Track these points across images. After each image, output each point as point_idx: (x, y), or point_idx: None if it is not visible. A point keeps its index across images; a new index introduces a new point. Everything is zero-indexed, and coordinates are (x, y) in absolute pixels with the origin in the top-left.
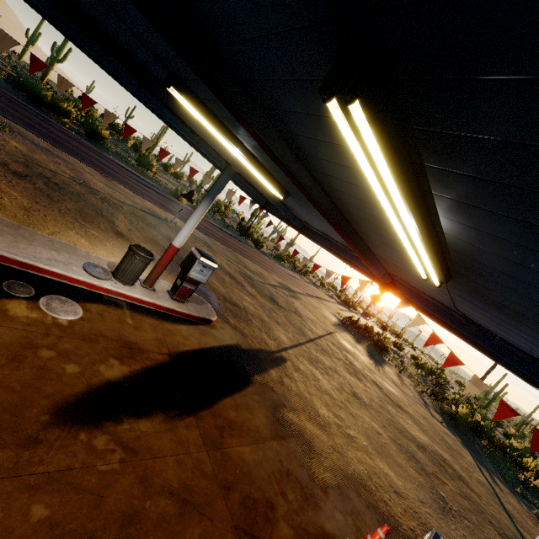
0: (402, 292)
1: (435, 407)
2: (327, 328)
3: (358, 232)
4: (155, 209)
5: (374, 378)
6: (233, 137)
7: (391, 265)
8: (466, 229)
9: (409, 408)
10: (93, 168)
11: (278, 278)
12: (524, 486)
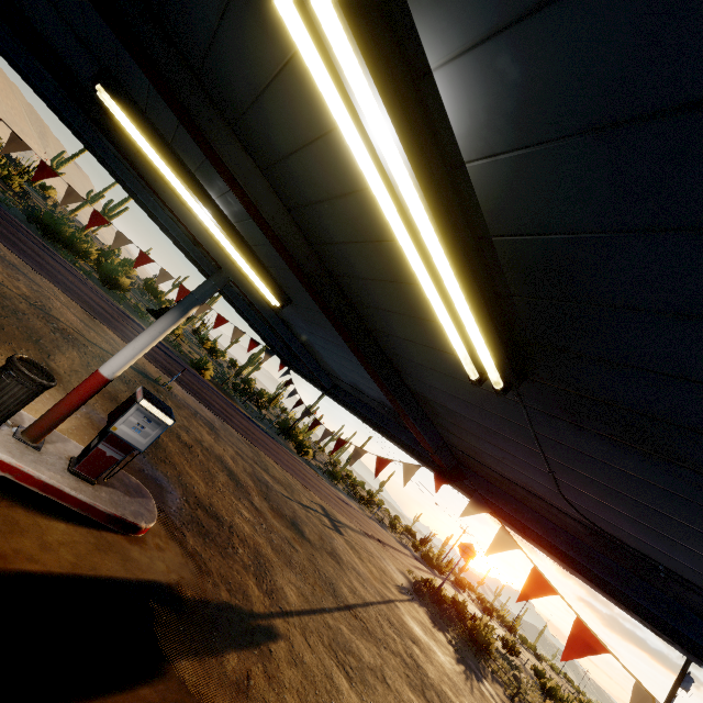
0: (472, 484)
1: None
2: (384, 592)
3: (376, 336)
4: (148, 366)
5: None
6: (198, 186)
7: (442, 416)
8: (495, 65)
9: None
10: (76, 302)
11: (319, 498)
12: None
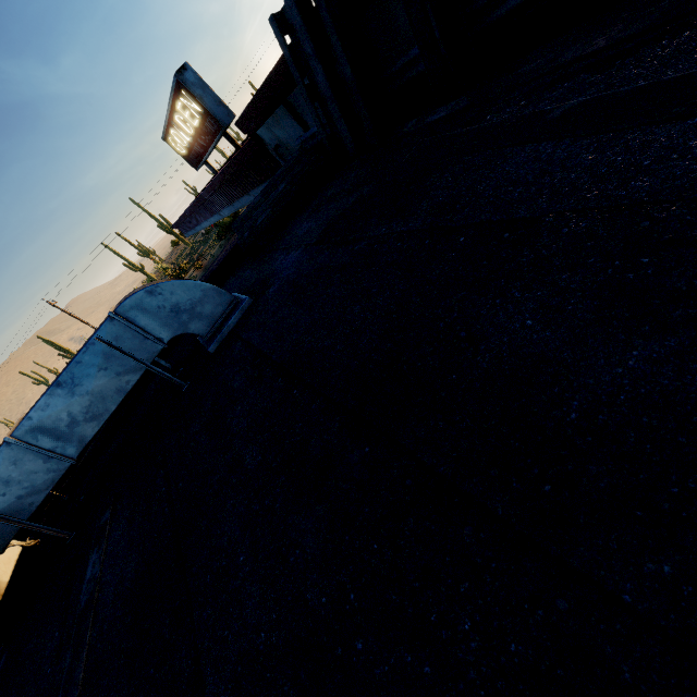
0: None
1: None
2: None
3: None
4: None
5: None
6: None
7: None
8: None
9: None
10: None
11: None
12: None
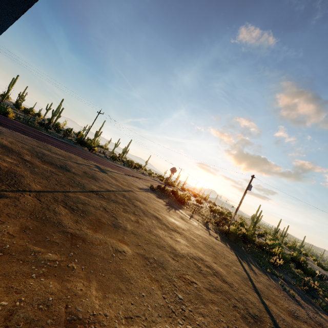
0: None
1: (216, 230)
2: (126, 188)
3: None
4: None
5: (157, 214)
6: None
7: None
8: None
9: (186, 231)
10: None
11: (96, 163)
12: (274, 266)
